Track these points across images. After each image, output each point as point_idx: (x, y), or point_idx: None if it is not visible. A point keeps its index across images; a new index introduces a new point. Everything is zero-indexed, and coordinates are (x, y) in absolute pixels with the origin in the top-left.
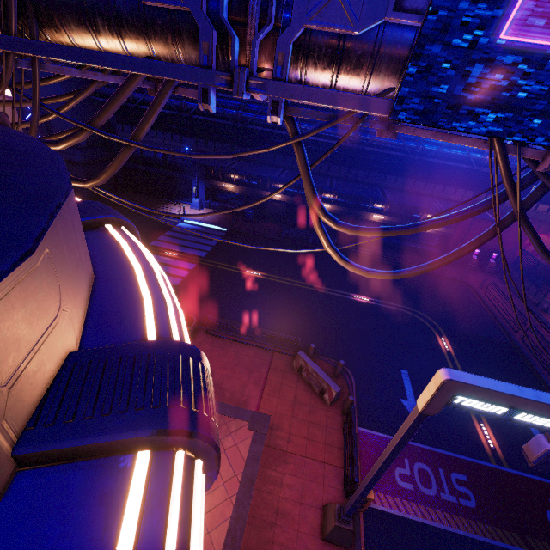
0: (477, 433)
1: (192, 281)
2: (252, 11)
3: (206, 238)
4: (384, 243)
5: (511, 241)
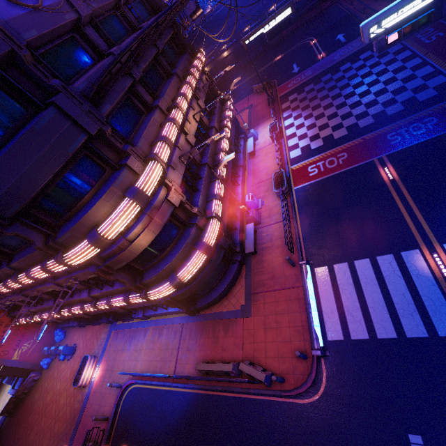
0: (318, 58)
1: None
2: (183, 19)
3: None
4: None
5: None
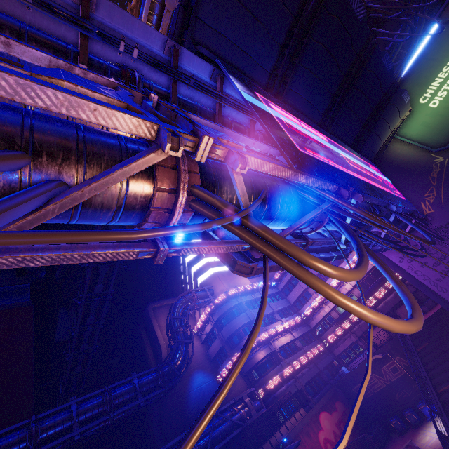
0: None
1: None
2: None
3: None
4: None
5: None
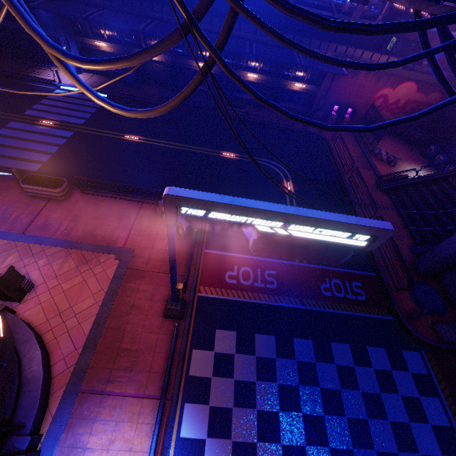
0: None
1: (69, 148)
2: None
3: (85, 105)
4: (260, 104)
5: (364, 96)
